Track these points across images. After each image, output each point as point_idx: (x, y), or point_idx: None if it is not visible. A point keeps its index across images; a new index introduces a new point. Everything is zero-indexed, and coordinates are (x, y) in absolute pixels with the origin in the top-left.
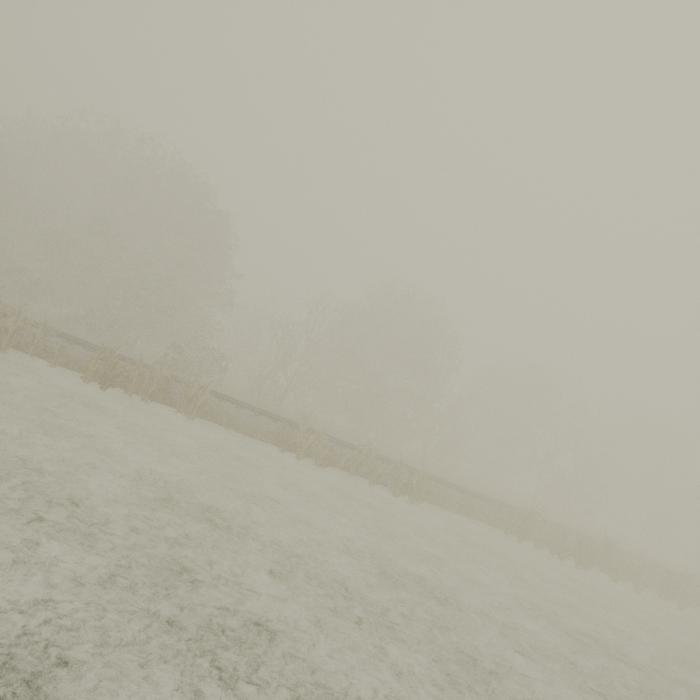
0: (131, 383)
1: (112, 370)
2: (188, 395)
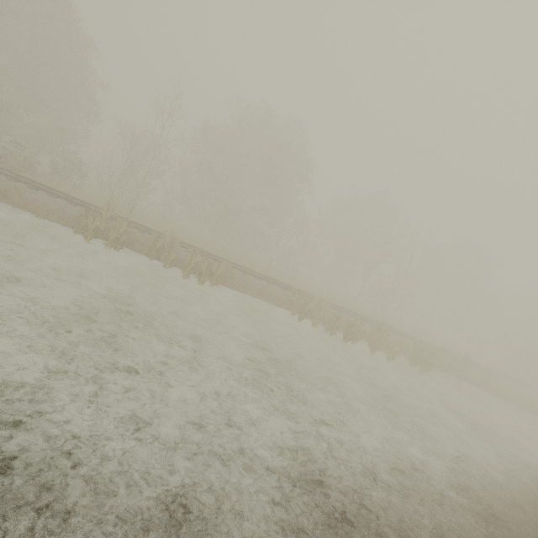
0: None
1: None
2: None
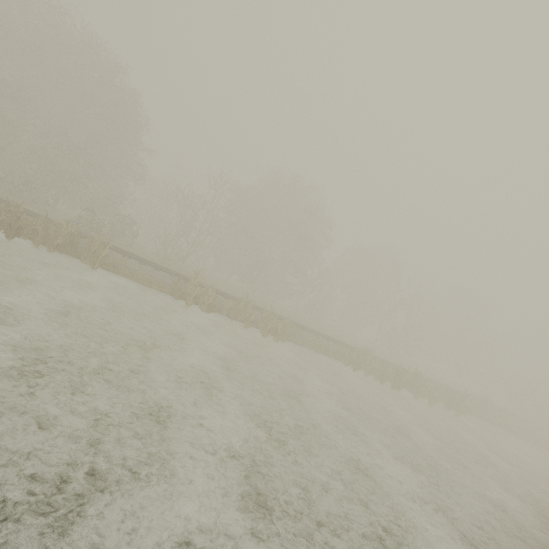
0: (37, 235)
1: (16, 222)
2: (92, 249)
